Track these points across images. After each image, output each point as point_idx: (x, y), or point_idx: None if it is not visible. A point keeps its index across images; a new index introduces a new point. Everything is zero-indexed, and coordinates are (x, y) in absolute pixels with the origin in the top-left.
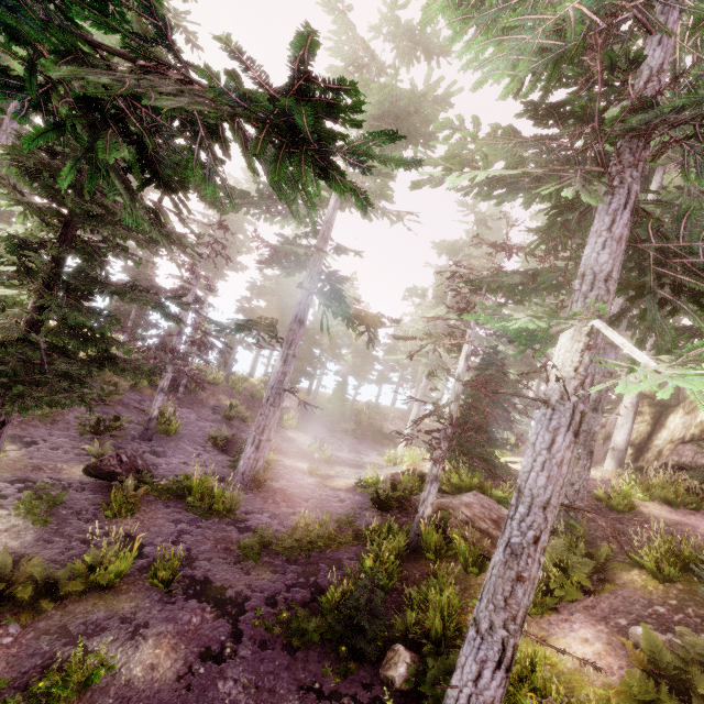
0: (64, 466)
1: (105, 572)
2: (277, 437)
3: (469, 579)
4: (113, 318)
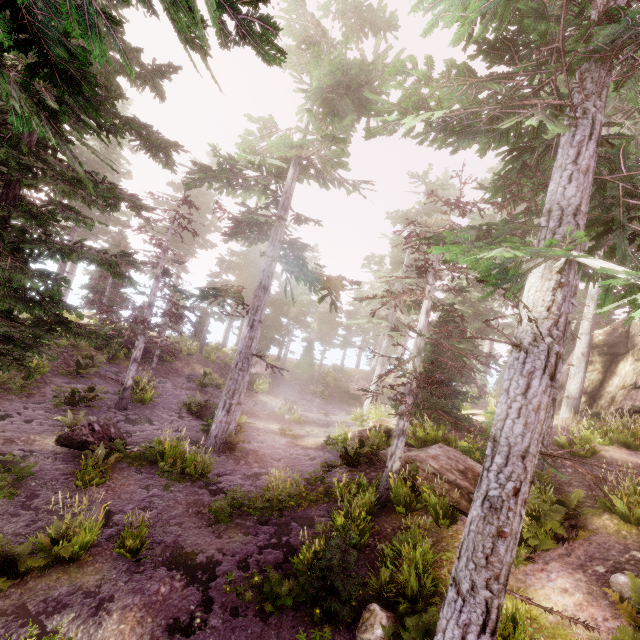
0: (37, 438)
1: (68, 544)
2: (250, 401)
3: (440, 531)
4: (62, 280)
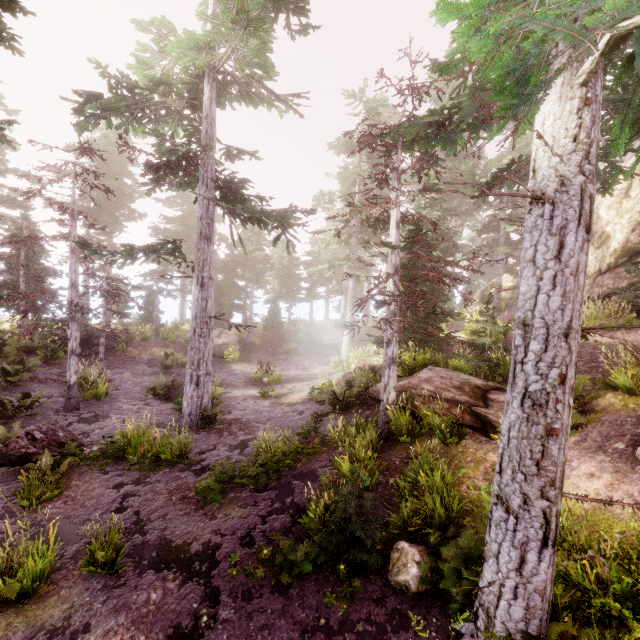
0: None
1: (13, 581)
2: (222, 373)
3: (449, 450)
4: None
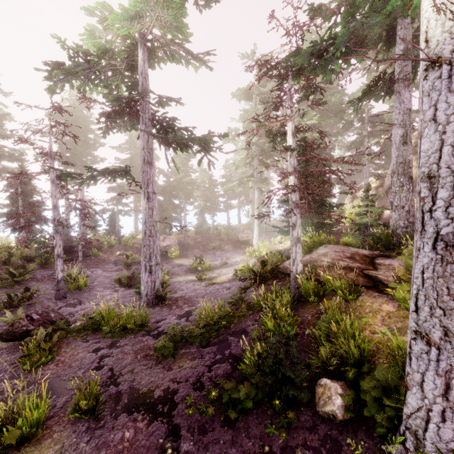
0: None
1: (14, 429)
2: (168, 266)
3: (350, 305)
4: None
